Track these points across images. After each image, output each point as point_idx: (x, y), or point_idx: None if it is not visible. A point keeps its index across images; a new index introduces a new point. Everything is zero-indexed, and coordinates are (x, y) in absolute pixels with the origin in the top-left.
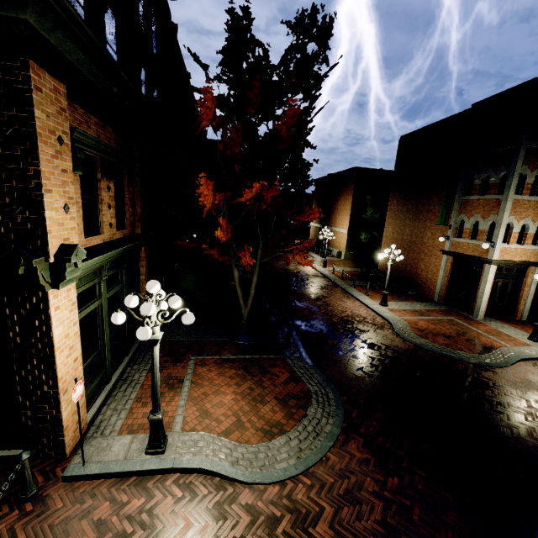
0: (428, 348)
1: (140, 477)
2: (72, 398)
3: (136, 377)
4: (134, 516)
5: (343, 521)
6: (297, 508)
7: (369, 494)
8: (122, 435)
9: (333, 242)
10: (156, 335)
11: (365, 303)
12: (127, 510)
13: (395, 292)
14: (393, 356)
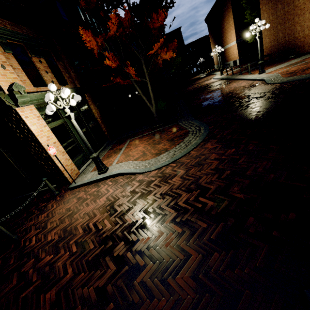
0: (293, 80)
1: (97, 183)
2: (49, 153)
3: (102, 154)
4: (91, 193)
5: (189, 174)
6: (164, 175)
7: (211, 160)
8: (91, 172)
9: (229, 57)
10: (68, 113)
11: (246, 78)
12: (89, 193)
13: (276, 62)
14: (259, 96)
